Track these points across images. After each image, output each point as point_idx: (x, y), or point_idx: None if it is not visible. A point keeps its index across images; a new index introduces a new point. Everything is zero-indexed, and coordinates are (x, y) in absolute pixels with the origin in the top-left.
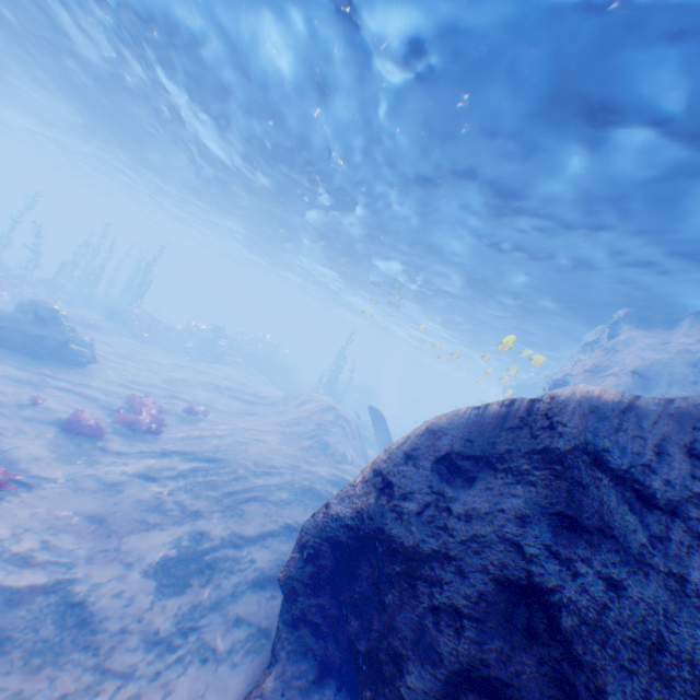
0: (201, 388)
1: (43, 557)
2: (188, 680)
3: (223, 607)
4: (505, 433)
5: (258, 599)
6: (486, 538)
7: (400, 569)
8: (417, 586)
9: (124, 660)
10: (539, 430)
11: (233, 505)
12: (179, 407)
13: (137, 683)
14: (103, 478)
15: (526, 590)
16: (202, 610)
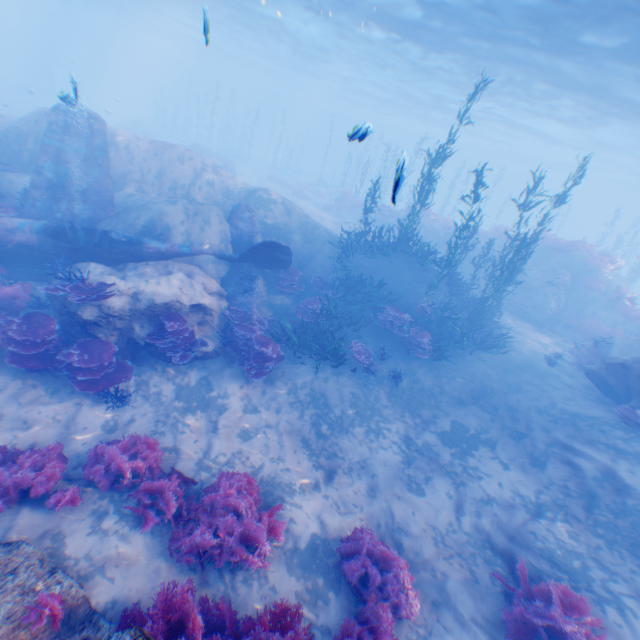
0: None
1: None
2: None
3: None
4: None
5: None
6: None
7: None
8: None
9: None
10: None
11: None
12: None
13: None
14: None
15: None
16: None
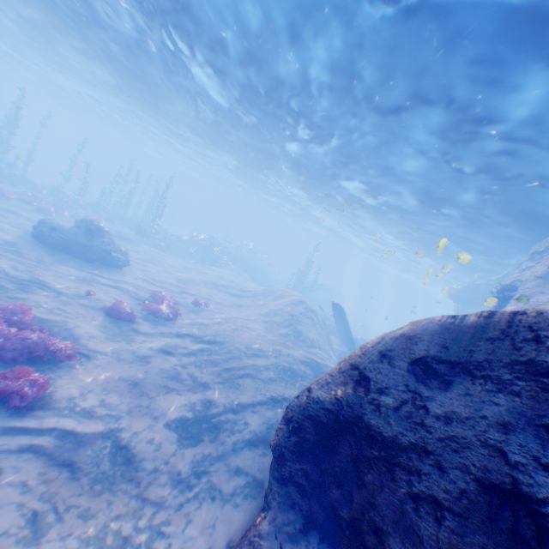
0: (203, 285)
1: (99, 410)
2: (203, 513)
3: (226, 459)
4: (484, 343)
5: (252, 455)
6: (466, 440)
7: (379, 455)
8: (396, 473)
9: (156, 492)
10: (524, 344)
11: (230, 379)
12: (188, 299)
13: (166, 510)
14: (137, 353)
15: (511, 495)
16: (211, 460)
